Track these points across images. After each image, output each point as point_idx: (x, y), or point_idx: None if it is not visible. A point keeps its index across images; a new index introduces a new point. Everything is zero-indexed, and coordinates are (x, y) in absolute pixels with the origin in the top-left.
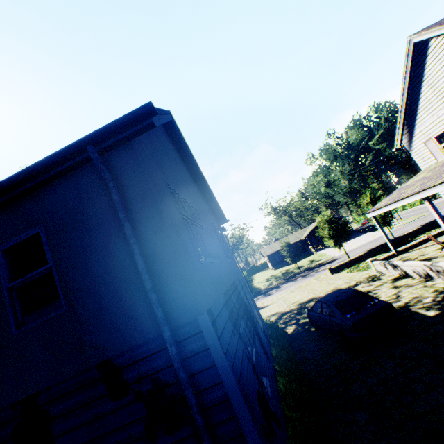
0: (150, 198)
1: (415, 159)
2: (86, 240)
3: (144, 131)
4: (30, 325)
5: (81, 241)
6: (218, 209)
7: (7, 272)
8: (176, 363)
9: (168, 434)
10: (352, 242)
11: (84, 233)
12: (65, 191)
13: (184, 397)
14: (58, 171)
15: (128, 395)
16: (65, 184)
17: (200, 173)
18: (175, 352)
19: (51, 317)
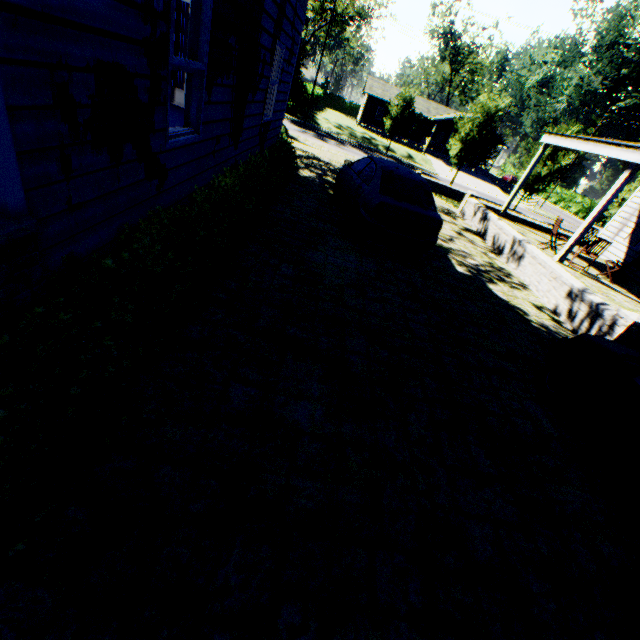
0: None
1: None
2: None
3: None
4: None
5: None
6: None
7: None
8: None
9: None
10: (471, 181)
11: None
12: None
13: None
14: None
15: None
16: None
17: None
18: None
19: None
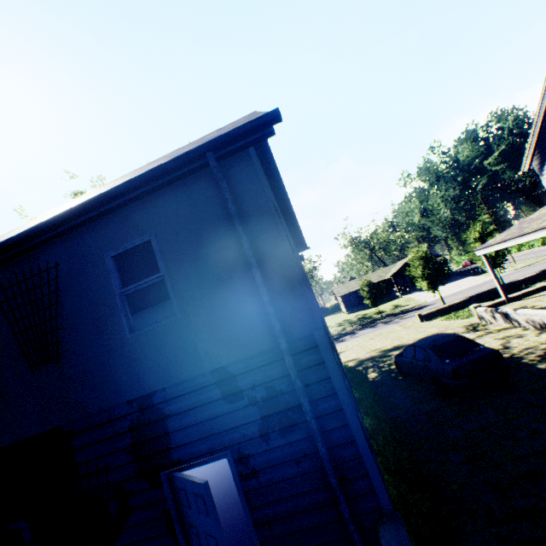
0: (267, 211)
1: (545, 187)
2: (199, 251)
3: (263, 139)
4: (144, 330)
5: (194, 251)
6: (299, 234)
7: (118, 279)
8: (293, 373)
9: (281, 436)
10: (448, 286)
11: (197, 244)
12: (176, 200)
13: (298, 405)
14: (172, 177)
15: (242, 399)
16: (176, 192)
17: (283, 189)
18: (292, 363)
19: (165, 324)
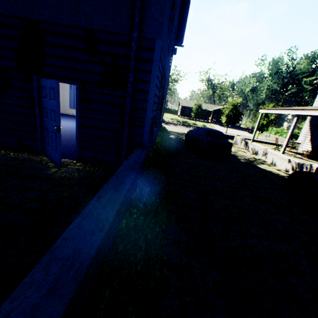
0: None
1: (317, 97)
2: None
3: None
4: None
5: None
6: (183, 30)
7: None
8: (132, 55)
9: (110, 89)
10: (233, 131)
11: None
12: None
13: (127, 78)
14: None
15: (97, 58)
16: None
17: None
18: (134, 49)
19: None
